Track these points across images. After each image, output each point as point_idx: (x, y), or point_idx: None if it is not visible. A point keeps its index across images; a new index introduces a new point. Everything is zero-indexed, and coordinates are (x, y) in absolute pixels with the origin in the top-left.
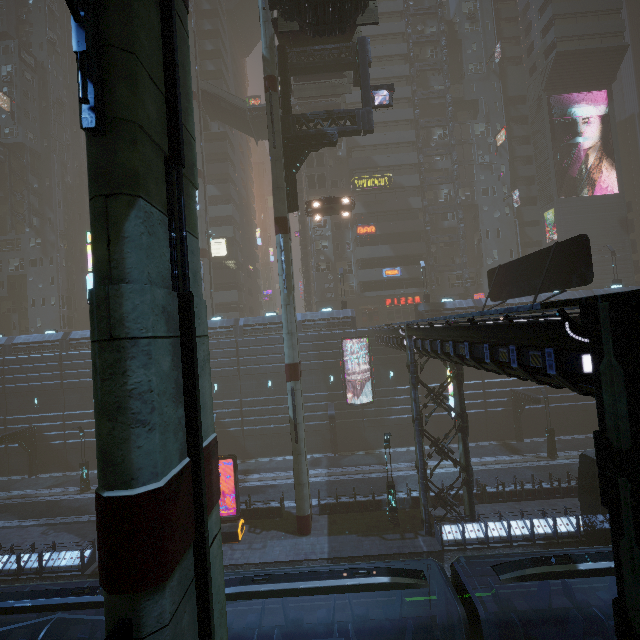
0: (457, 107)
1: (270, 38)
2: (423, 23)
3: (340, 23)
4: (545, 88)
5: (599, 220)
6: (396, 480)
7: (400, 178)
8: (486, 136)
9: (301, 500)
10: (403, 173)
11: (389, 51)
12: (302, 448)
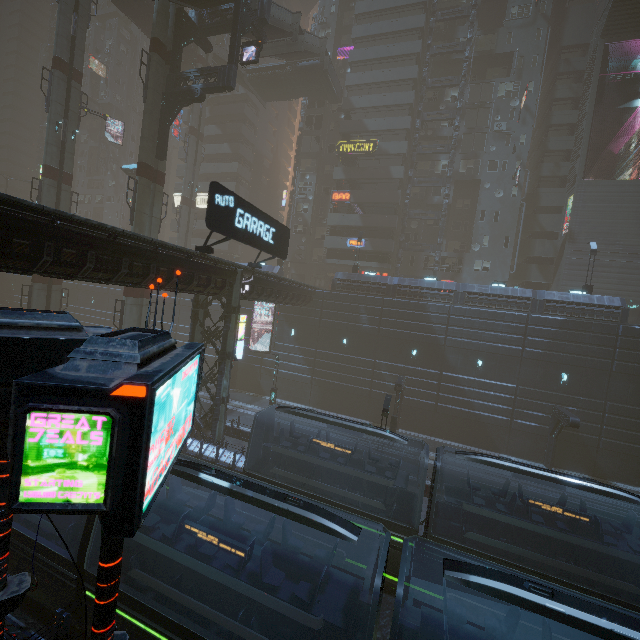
0: (489, 62)
1: (160, 3)
2: None
3: None
4: (604, 32)
5: (637, 213)
6: (234, 413)
7: (387, 144)
8: (511, 98)
9: None
10: (392, 139)
11: None
12: None
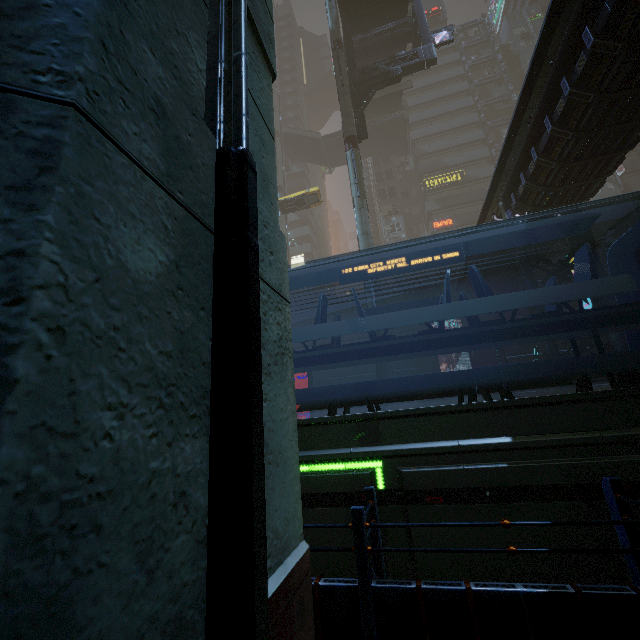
0: None
1: (335, 17)
2: (476, 53)
3: None
4: None
5: None
6: None
7: (473, 172)
8: None
9: None
10: (476, 168)
11: (446, 76)
12: None
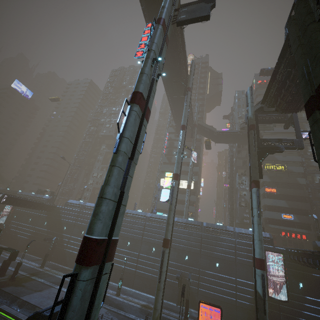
0: None
1: (253, 112)
2: None
3: (297, 109)
4: None
5: None
6: None
7: (291, 167)
8: None
9: None
10: (292, 165)
11: None
12: (267, 319)
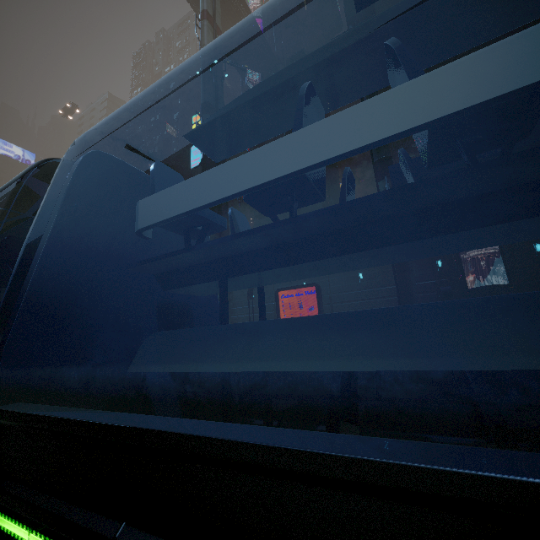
0: None
1: None
2: None
3: None
4: None
5: None
6: None
7: None
8: None
9: None
10: None
11: None
12: (409, 263)
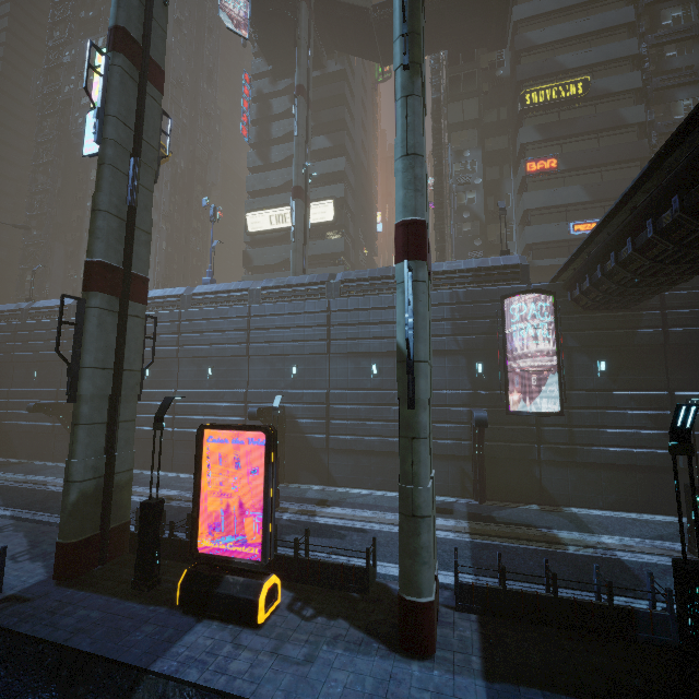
0: None
1: None
2: None
3: None
4: None
5: None
6: (641, 570)
7: (604, 81)
8: None
9: (413, 558)
10: (609, 74)
11: None
12: (423, 424)
